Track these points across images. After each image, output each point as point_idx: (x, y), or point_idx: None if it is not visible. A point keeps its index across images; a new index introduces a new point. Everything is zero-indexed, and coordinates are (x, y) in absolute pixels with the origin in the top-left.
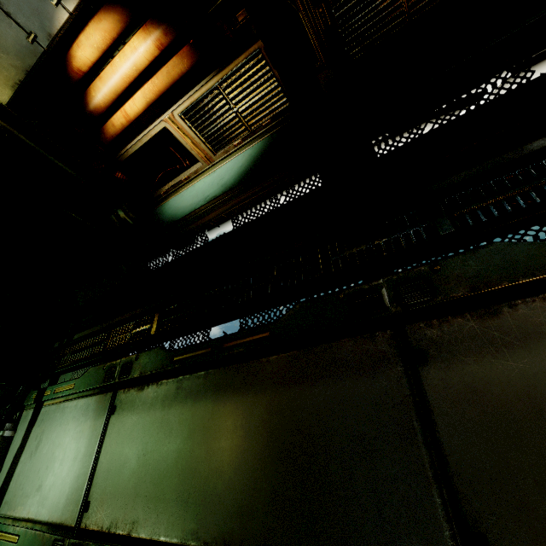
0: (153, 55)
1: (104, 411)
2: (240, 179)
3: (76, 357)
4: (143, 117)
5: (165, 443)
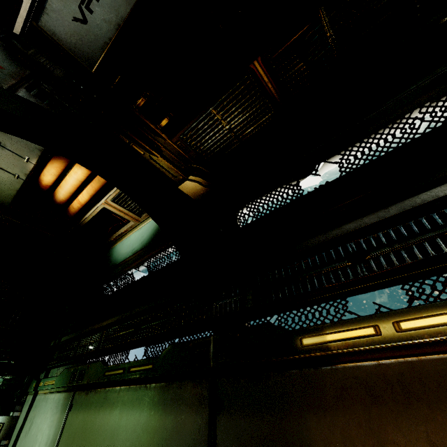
0: (87, 174)
1: (66, 407)
2: (150, 240)
3: (60, 357)
4: (90, 202)
5: (91, 442)
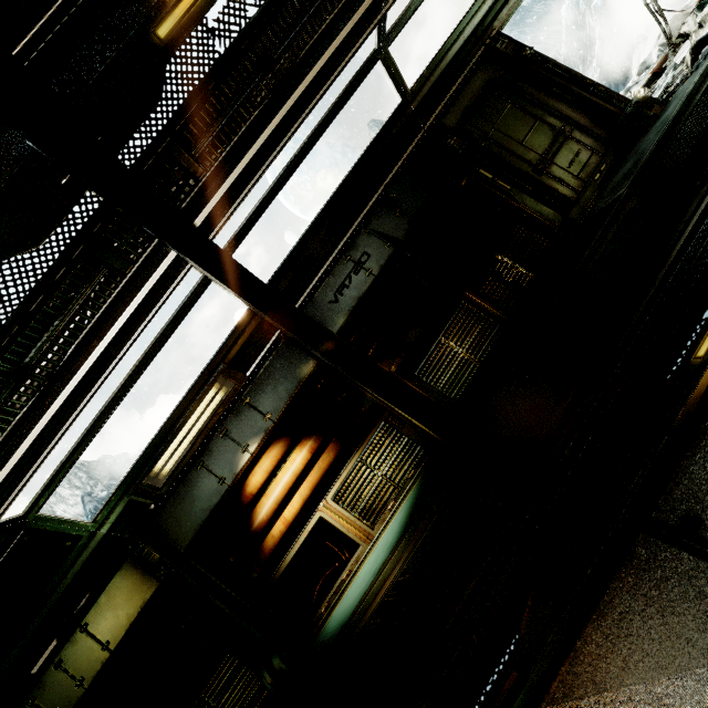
0: (307, 459)
1: None
2: (403, 527)
3: None
4: (300, 516)
5: None
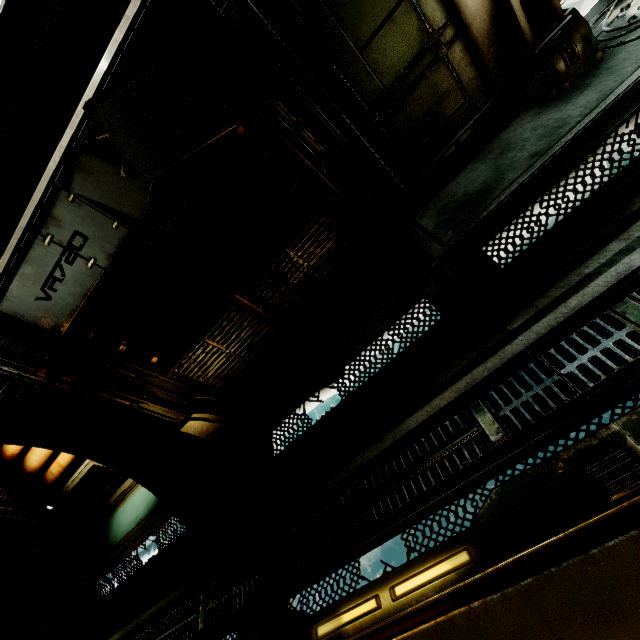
0: None
1: None
2: (157, 501)
3: None
4: (75, 461)
5: None
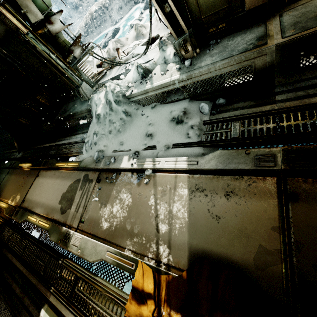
0: None
1: None
2: None
3: None
4: None
5: None
